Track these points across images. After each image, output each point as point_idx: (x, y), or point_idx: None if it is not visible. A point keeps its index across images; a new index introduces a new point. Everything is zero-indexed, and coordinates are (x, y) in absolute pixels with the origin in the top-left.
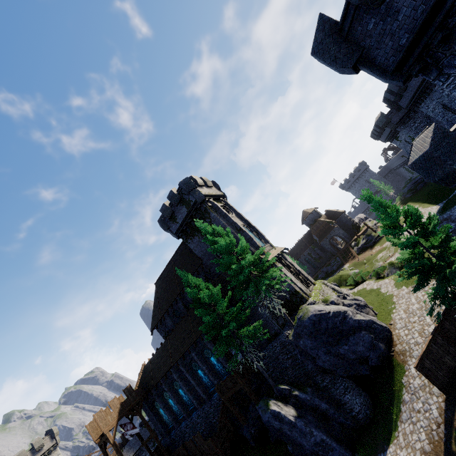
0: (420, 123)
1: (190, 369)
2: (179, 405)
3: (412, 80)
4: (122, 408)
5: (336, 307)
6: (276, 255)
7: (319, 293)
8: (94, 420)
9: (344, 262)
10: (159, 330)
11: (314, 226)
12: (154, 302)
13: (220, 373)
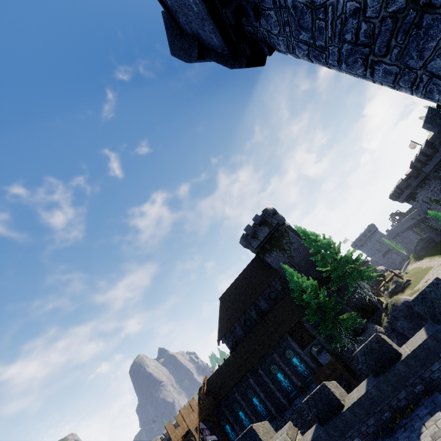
0: (434, 188)
1: (269, 372)
2: (253, 415)
3: (437, 153)
4: (200, 411)
5: None
6: None
7: None
8: (171, 422)
9: None
10: (226, 340)
11: None
12: (220, 314)
13: (303, 375)
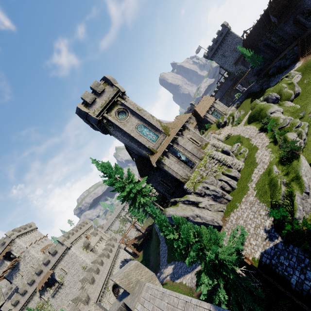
0: None
1: None
2: None
3: None
4: None
5: (183, 213)
6: (165, 149)
7: (198, 174)
8: None
9: (299, 57)
10: None
11: (273, 2)
12: None
13: None
